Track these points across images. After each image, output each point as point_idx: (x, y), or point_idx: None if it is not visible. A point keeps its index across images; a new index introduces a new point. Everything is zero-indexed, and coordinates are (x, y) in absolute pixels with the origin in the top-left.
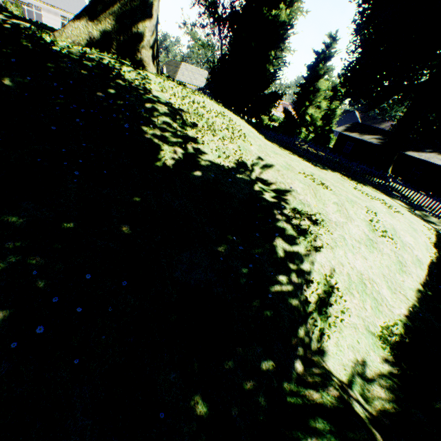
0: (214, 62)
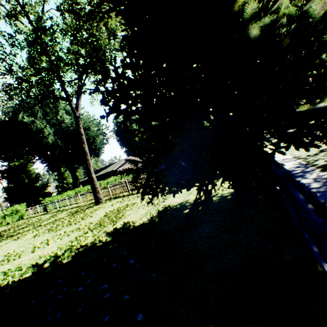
0: (3, 192)
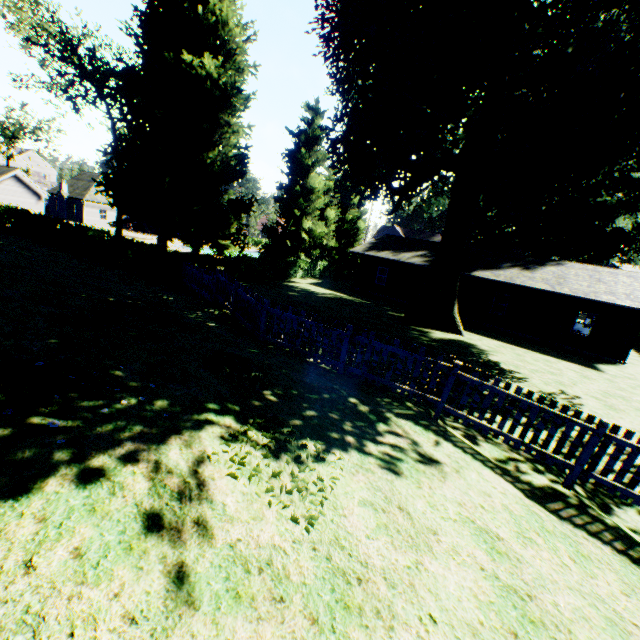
0: (106, 154)
